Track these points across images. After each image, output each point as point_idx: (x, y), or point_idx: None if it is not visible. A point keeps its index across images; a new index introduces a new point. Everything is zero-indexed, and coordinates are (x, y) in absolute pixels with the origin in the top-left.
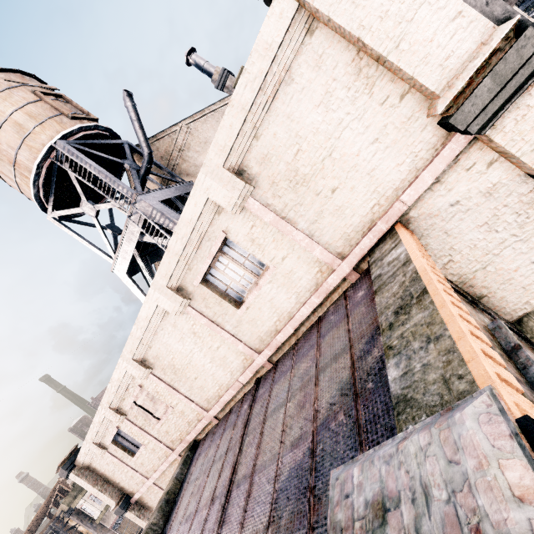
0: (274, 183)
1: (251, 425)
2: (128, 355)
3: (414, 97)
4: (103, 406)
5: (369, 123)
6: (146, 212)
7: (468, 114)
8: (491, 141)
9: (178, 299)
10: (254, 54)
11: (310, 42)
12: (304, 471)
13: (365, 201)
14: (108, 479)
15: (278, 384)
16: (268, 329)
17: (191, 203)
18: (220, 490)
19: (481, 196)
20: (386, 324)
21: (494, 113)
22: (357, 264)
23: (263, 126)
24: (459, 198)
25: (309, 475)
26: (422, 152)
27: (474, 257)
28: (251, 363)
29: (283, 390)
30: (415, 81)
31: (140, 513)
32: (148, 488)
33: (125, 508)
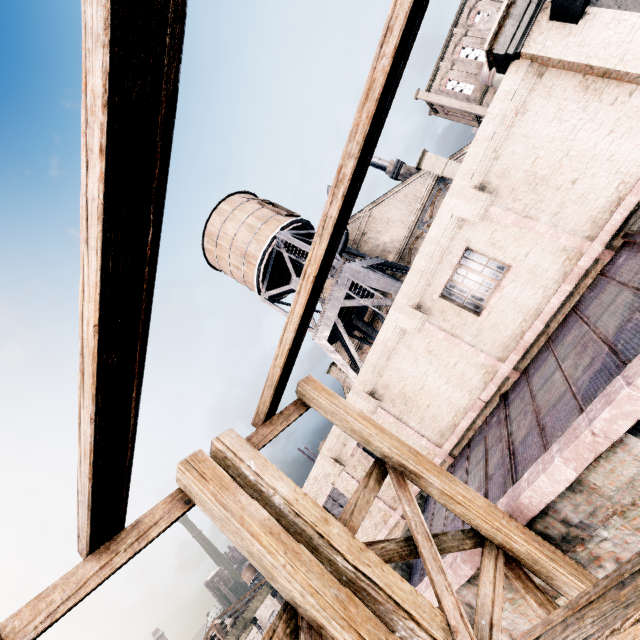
0: (514, 189)
1: (514, 415)
2: (358, 387)
3: None
4: (323, 455)
5: (602, 121)
6: (351, 276)
7: None
8: None
9: (417, 315)
10: (495, 101)
11: (541, 82)
12: (609, 364)
13: (609, 183)
14: None
15: (537, 372)
16: (512, 332)
17: (436, 222)
18: (495, 467)
19: None
20: None
21: None
22: (609, 243)
23: (501, 149)
24: None
25: (617, 359)
26: None
27: None
28: (494, 375)
29: (548, 368)
30: None
31: None
32: None
33: None
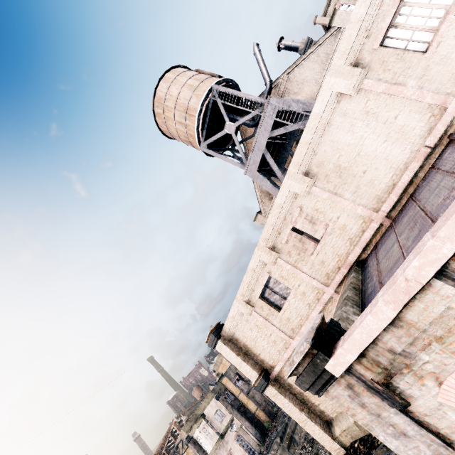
0: None
1: None
2: (293, 170)
3: None
4: (260, 246)
5: None
6: (277, 107)
7: None
8: None
9: (355, 73)
10: None
11: None
12: None
13: None
14: (248, 351)
15: None
16: None
17: None
18: None
19: None
20: None
21: None
22: None
23: None
24: None
25: None
26: None
27: None
28: (442, 115)
29: None
30: None
31: (280, 390)
32: (291, 355)
33: (267, 381)
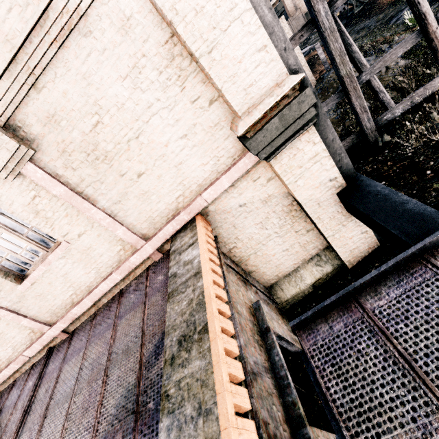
0: (66, 151)
1: (31, 416)
2: None
3: (221, 106)
4: None
5: (179, 117)
6: None
7: (260, 143)
8: (272, 167)
9: None
10: None
11: None
12: None
13: (172, 191)
14: None
15: (69, 364)
16: (62, 302)
17: None
18: None
19: (261, 202)
20: (170, 354)
21: (277, 147)
22: (161, 245)
23: (46, 76)
24: (246, 202)
25: None
26: (223, 158)
27: (250, 245)
28: (41, 336)
29: (72, 375)
30: (223, 94)
31: None
32: None
33: None
